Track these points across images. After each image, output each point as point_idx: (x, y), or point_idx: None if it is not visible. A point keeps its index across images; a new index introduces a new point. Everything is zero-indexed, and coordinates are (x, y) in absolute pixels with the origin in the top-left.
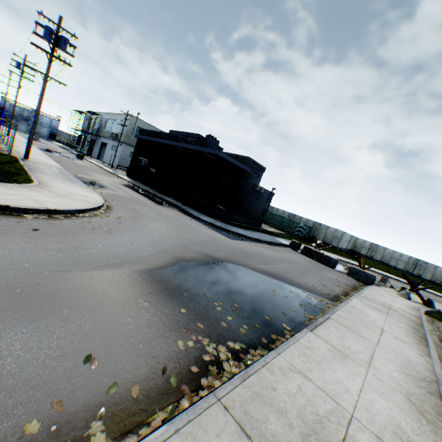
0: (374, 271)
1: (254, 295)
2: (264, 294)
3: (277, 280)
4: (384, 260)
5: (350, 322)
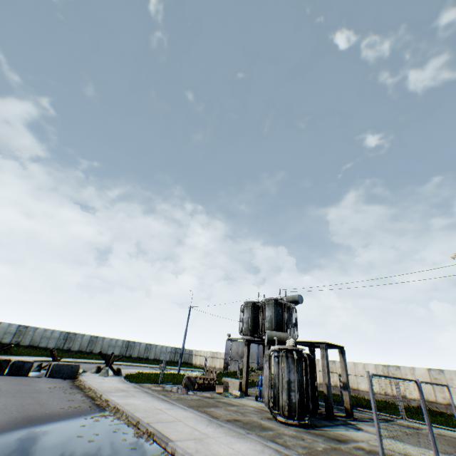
0: (46, 360)
1: (91, 454)
2: (89, 446)
3: (50, 422)
4: (35, 342)
5: (152, 416)
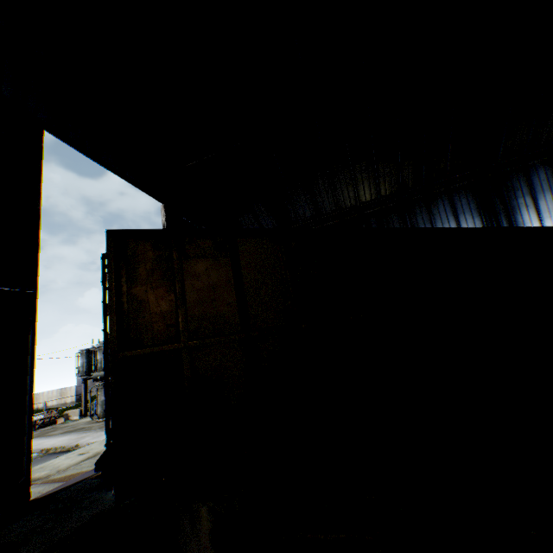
0: None
1: None
2: None
3: None
4: None
5: None
